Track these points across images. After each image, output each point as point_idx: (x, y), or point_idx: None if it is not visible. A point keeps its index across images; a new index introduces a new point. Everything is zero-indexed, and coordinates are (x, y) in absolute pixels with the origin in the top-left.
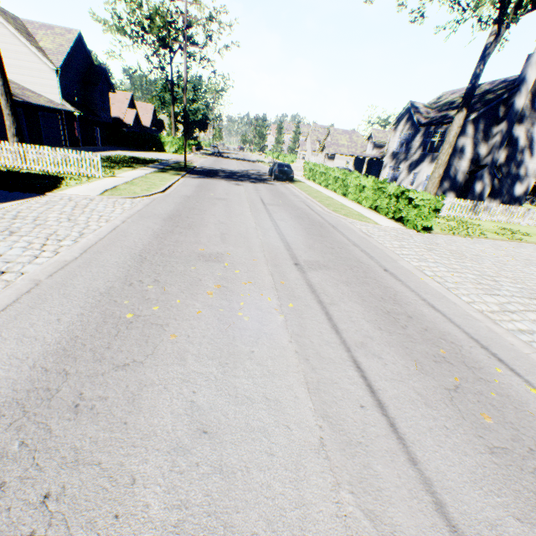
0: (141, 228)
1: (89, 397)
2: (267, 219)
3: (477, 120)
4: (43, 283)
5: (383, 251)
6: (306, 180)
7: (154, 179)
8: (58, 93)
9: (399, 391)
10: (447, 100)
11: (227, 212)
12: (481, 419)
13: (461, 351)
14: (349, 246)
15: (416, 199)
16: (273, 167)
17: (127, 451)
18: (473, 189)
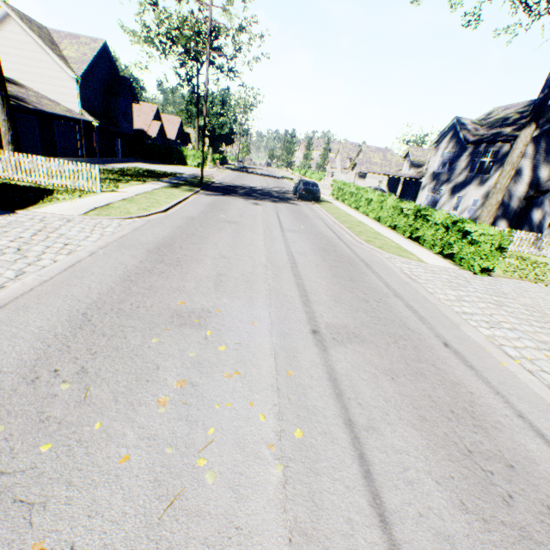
0: (111, 264)
1: None
2: (283, 251)
3: (539, 138)
4: None
5: (437, 307)
6: (334, 200)
7: (160, 196)
8: (77, 102)
9: None
10: (499, 115)
11: (234, 240)
12: None
13: None
14: (389, 298)
15: (474, 233)
16: (298, 185)
17: None
18: (531, 218)
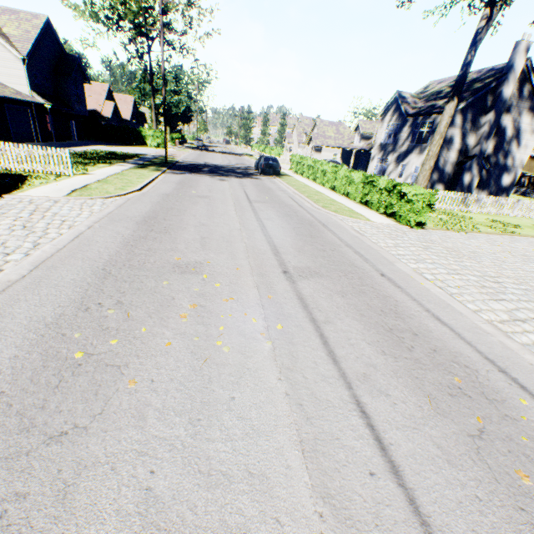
0: (110, 234)
1: None
2: (253, 218)
3: (466, 109)
4: None
5: (378, 252)
6: (293, 174)
7: (131, 176)
8: (26, 84)
9: (414, 444)
10: (434, 89)
11: (209, 211)
12: (518, 479)
13: (478, 377)
14: (342, 247)
15: (409, 194)
16: (259, 161)
17: None
18: (462, 181)
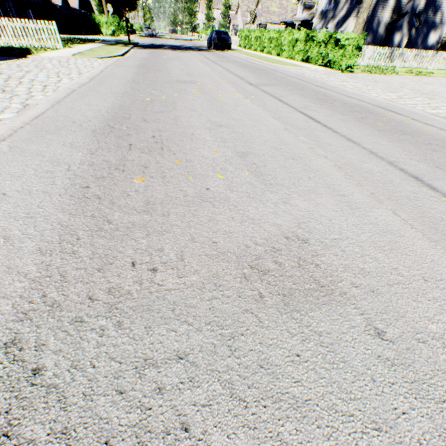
0: (122, 71)
1: (149, 119)
2: (218, 67)
3: None
4: (78, 90)
5: (315, 80)
6: (242, 49)
7: (109, 49)
8: None
9: (328, 119)
10: None
11: (184, 65)
12: (375, 125)
13: (368, 110)
14: (288, 78)
15: (342, 39)
16: (211, 36)
17: (184, 130)
18: (392, 41)
